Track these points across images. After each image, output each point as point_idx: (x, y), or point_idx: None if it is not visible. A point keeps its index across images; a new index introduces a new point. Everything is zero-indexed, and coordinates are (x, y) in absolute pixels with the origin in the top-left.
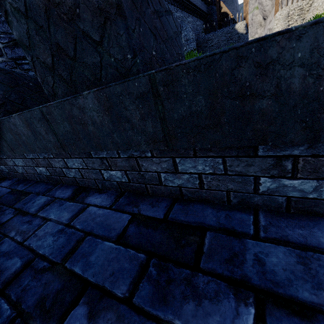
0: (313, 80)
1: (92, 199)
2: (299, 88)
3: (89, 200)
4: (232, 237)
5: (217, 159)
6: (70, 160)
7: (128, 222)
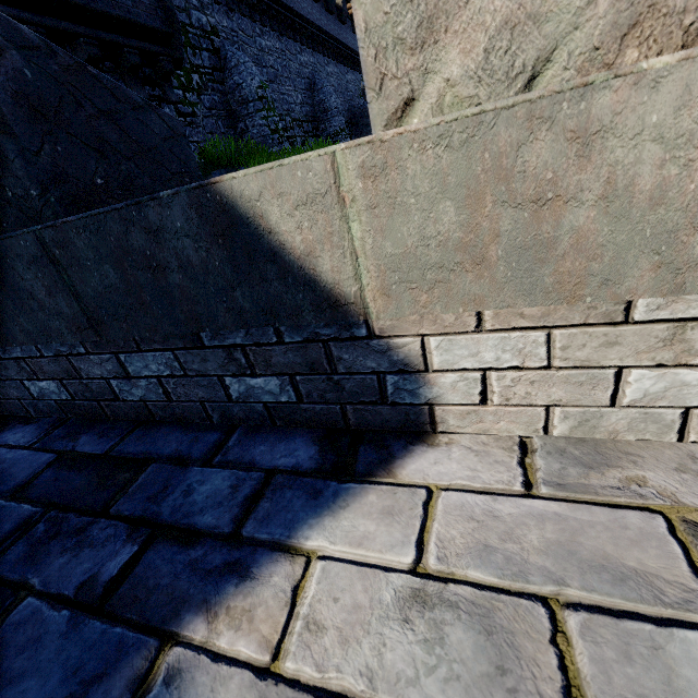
0: (205, 253)
1: (10, 436)
2: (199, 261)
3: (3, 438)
4: (182, 467)
5: (167, 353)
6: None
7: (52, 467)
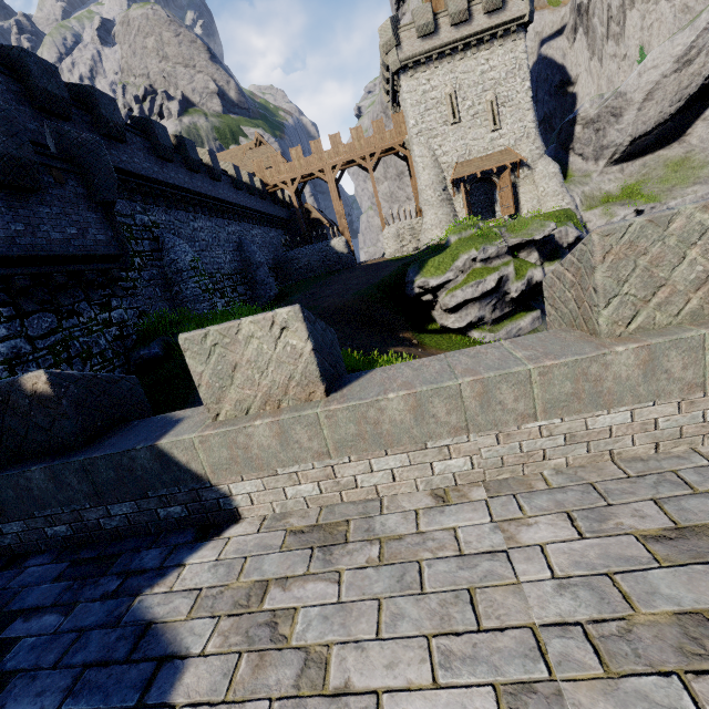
0: (152, 464)
1: (33, 562)
2: (150, 467)
3: (28, 564)
4: (138, 552)
5: (132, 502)
6: (8, 525)
7: (67, 569)
